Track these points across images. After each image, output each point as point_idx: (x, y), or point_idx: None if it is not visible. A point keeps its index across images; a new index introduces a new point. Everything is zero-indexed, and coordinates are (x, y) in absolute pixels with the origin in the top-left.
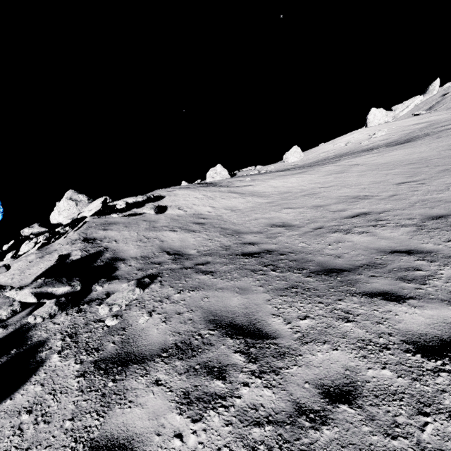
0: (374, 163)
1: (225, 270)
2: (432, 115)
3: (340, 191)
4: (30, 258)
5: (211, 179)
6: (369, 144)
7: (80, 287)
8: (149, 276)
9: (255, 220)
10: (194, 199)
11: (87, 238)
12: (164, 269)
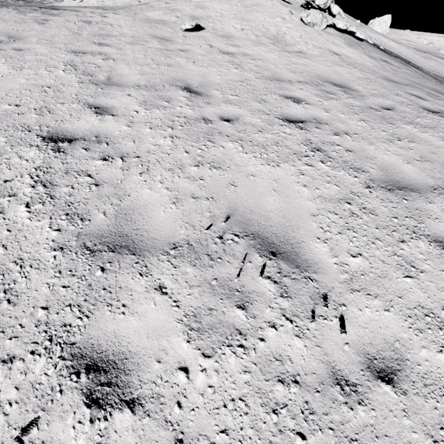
0: None
1: None
2: None
3: (425, 65)
4: None
5: None
6: None
7: None
8: None
9: None
10: None
11: None
12: None
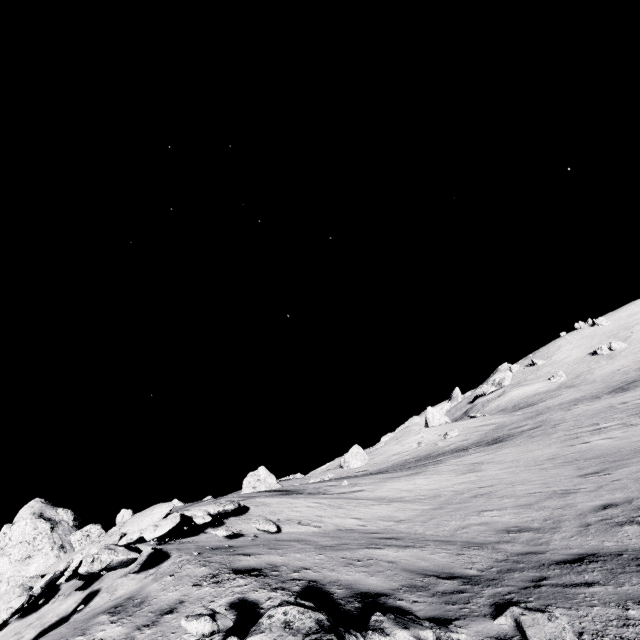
0: (501, 461)
1: (603, 578)
2: (490, 417)
3: (518, 488)
4: (109, 632)
5: (252, 490)
6: (450, 445)
7: (434, 634)
8: (502, 605)
9: (466, 528)
10: (309, 508)
11: (237, 569)
12: (498, 594)
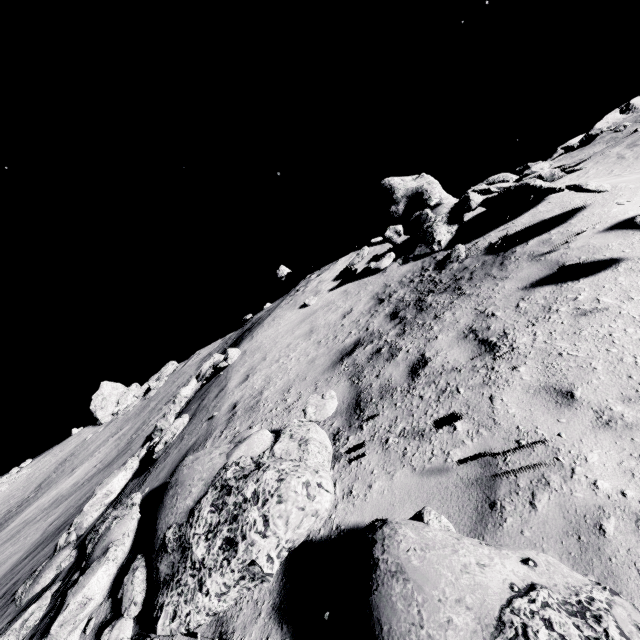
0: None
1: None
2: None
3: None
4: None
5: None
6: None
7: None
8: None
9: None
10: None
11: None
12: None
